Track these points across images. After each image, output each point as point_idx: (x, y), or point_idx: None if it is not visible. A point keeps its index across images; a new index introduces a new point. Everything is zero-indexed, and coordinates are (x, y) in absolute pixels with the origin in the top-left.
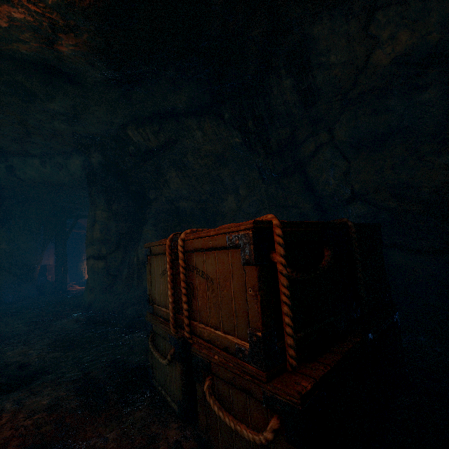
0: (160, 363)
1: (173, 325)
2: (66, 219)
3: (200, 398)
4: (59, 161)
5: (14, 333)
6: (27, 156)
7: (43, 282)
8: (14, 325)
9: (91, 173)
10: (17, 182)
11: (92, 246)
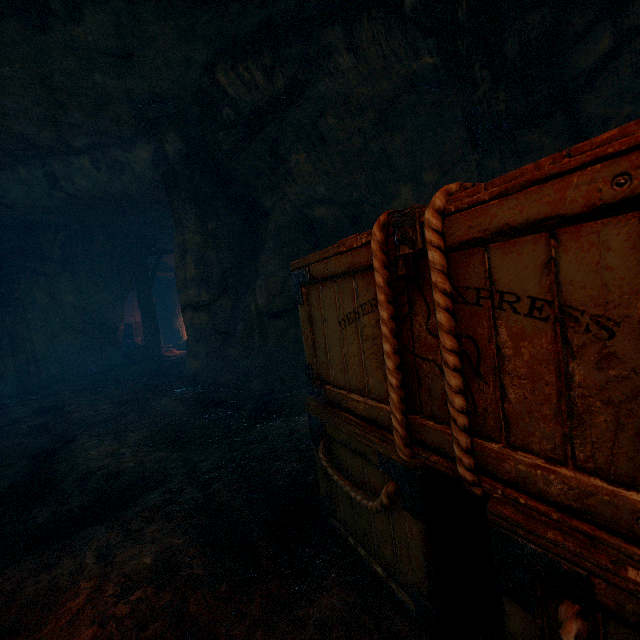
0: (348, 497)
1: (404, 440)
2: (145, 256)
3: (525, 639)
4: (117, 157)
5: (100, 418)
6: (70, 154)
7: (131, 346)
8: (100, 406)
9: (168, 172)
10: (66, 199)
11: (187, 290)
